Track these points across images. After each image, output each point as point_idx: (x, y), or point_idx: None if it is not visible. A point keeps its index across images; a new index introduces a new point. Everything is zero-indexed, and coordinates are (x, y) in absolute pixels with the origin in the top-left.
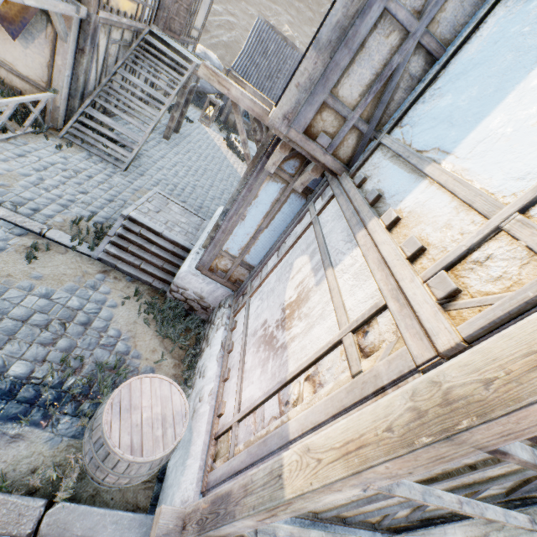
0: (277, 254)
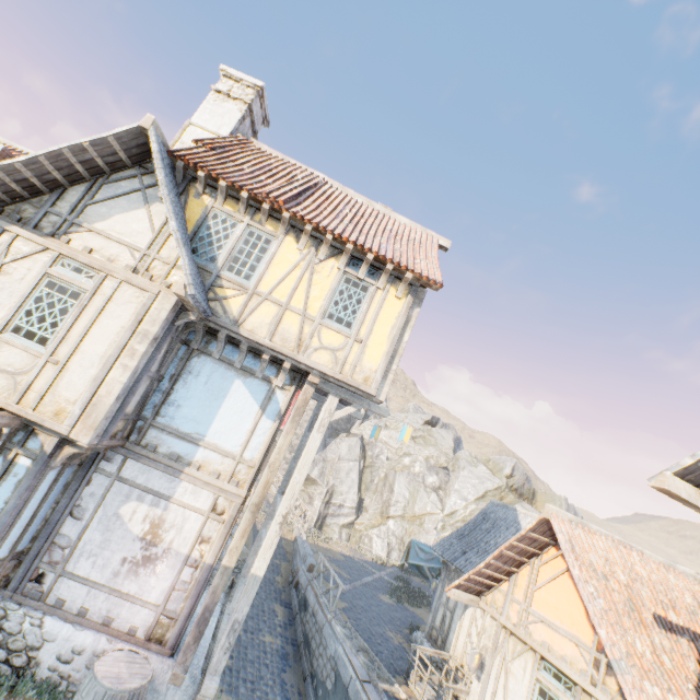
0: (74, 518)
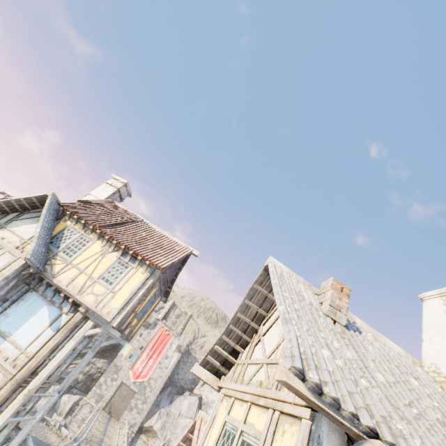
0: None
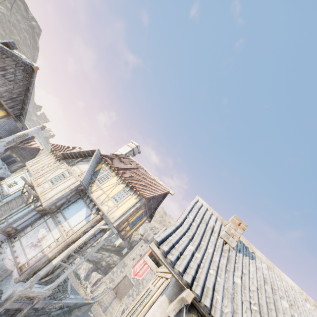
0: (31, 227)
